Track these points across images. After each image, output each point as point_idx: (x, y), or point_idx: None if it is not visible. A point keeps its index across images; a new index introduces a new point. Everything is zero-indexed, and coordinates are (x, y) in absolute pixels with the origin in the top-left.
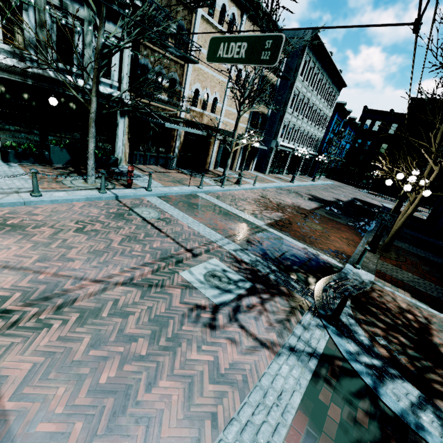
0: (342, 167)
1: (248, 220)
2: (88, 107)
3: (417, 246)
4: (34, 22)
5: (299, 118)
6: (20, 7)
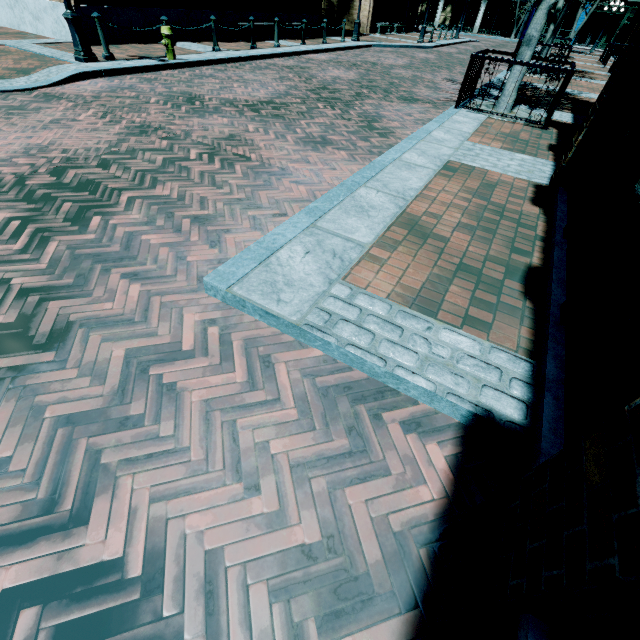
0: None
1: None
2: None
3: None
4: None
5: None
6: None
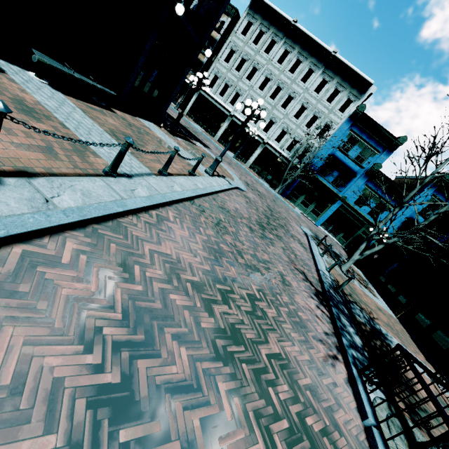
0: None
1: None
2: None
3: None
4: None
5: (245, 82)
6: None
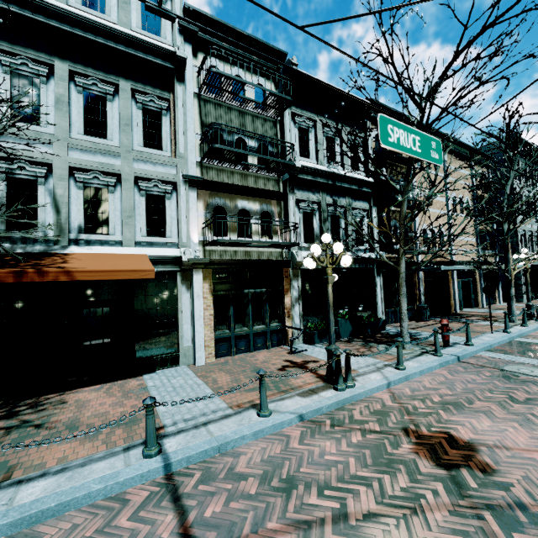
0: None
1: None
2: (397, 268)
3: None
4: (318, 221)
5: (531, 222)
6: (311, 215)
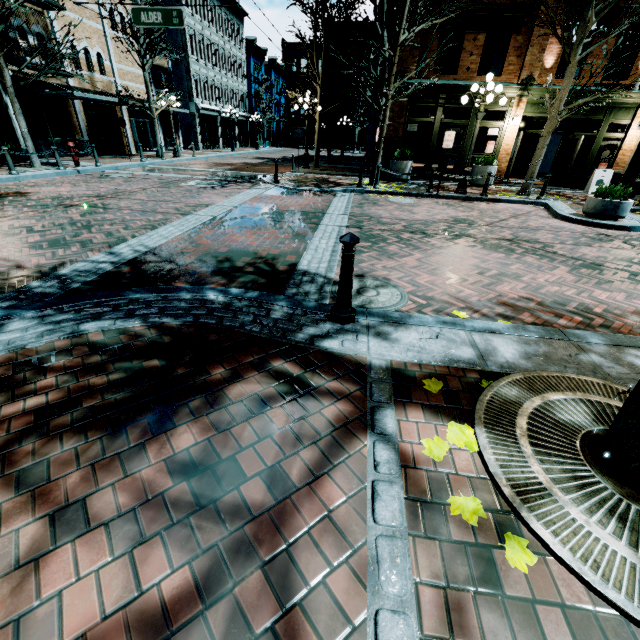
0: (287, 131)
1: (207, 170)
2: (2, 81)
3: (345, 165)
4: None
5: (208, 67)
6: None
